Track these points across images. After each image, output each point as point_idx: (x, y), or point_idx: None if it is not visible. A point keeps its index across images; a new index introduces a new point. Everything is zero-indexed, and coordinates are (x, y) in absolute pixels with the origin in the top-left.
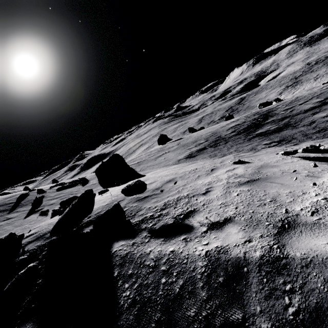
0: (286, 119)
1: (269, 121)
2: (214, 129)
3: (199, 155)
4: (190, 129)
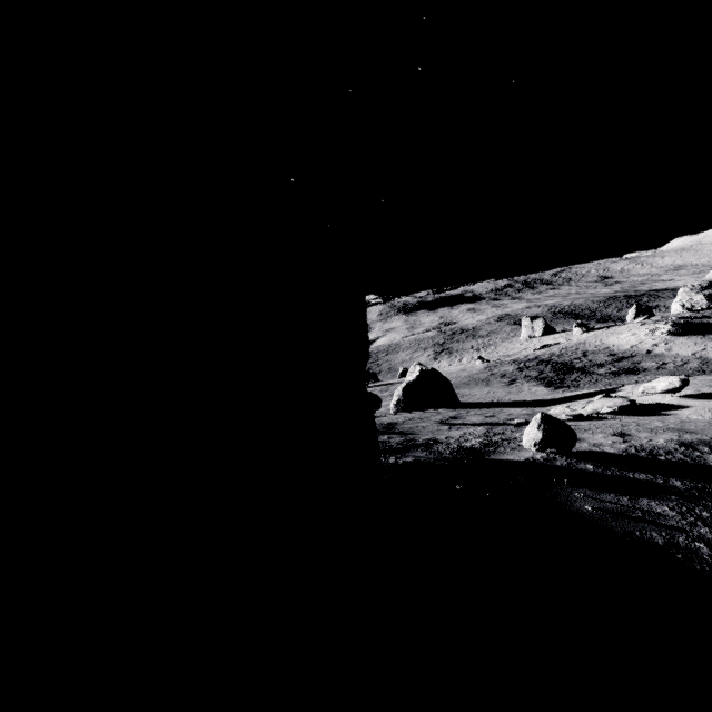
0: (605, 365)
1: (582, 366)
2: (477, 372)
3: (582, 385)
4: (370, 376)
